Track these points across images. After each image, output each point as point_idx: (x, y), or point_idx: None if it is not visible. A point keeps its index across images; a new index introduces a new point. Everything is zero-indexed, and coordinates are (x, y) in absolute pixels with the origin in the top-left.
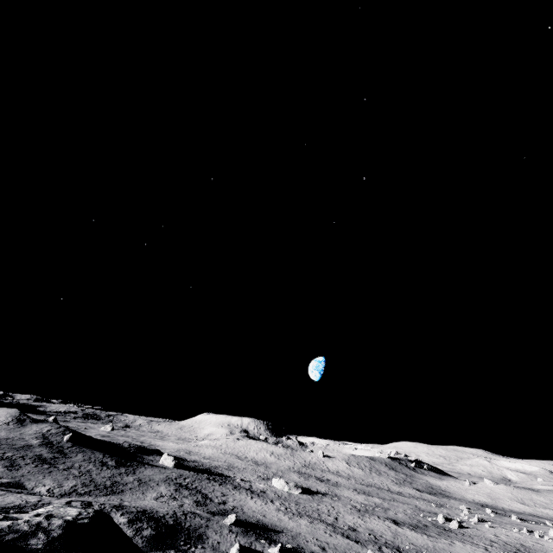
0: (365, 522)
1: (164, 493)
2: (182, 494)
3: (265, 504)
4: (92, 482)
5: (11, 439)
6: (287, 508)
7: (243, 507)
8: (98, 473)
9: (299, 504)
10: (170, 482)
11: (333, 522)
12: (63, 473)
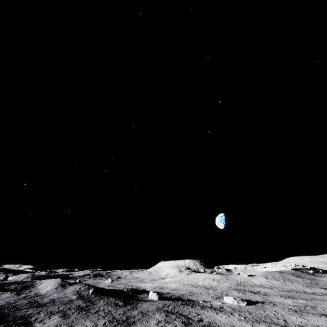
0: (308, 320)
1: (160, 319)
2: (171, 318)
3: (228, 316)
4: (114, 319)
5: (60, 298)
6: (245, 317)
7: (215, 322)
8: (115, 312)
9: (251, 313)
10: (160, 310)
11: (285, 323)
12: (95, 315)
